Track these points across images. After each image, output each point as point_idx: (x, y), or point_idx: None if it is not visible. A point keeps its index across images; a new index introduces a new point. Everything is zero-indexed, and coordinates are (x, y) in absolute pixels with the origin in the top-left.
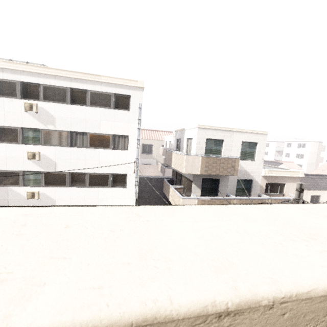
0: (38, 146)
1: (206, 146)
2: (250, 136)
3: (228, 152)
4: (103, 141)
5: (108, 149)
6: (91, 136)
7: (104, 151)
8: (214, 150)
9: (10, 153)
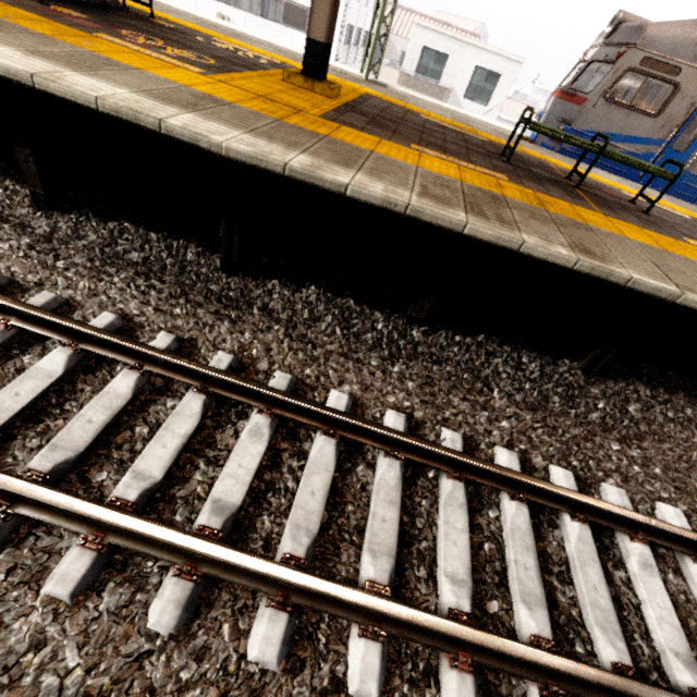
0: (228, 7)
1: (422, 60)
2: (492, 60)
3: (450, 79)
4: (299, 18)
5: (303, 34)
6: (285, 5)
7: (298, 35)
8: (431, 71)
9: (201, 10)
